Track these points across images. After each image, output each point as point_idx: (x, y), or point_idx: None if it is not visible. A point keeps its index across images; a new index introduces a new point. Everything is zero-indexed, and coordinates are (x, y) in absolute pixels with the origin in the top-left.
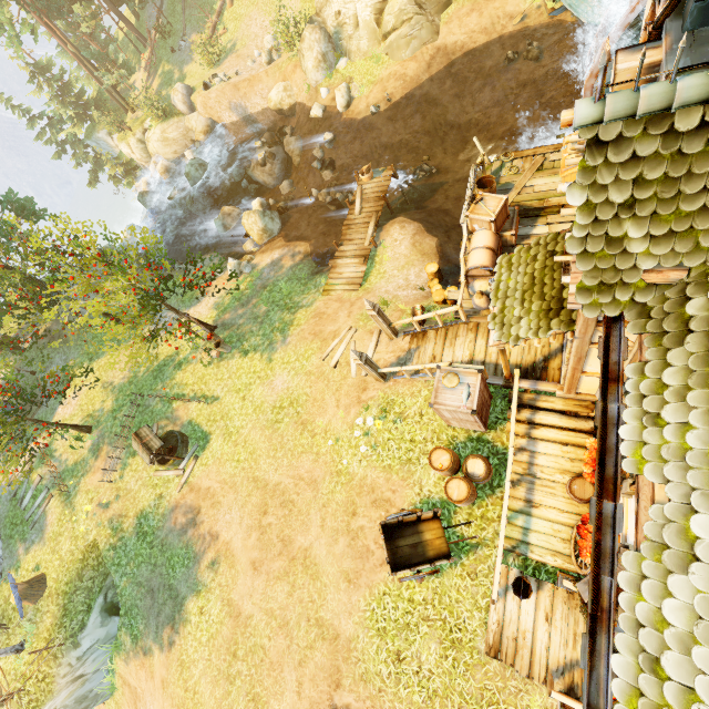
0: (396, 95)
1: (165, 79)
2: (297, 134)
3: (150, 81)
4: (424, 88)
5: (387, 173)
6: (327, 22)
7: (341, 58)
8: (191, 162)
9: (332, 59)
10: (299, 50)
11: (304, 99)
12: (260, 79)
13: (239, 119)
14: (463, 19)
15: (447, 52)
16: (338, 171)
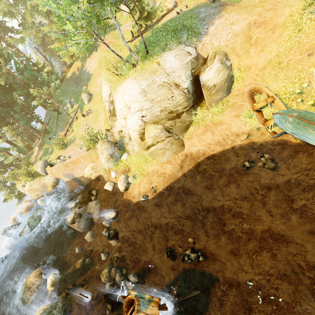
0: (159, 187)
1: (45, 151)
2: (98, 197)
3: (39, 152)
4: (180, 181)
5: (153, 309)
6: (114, 134)
7: (124, 153)
8: (33, 213)
9: (118, 154)
10: (96, 152)
11: (103, 174)
12: (80, 161)
13: (70, 179)
14: (200, 136)
15: (193, 157)
16: (120, 241)
